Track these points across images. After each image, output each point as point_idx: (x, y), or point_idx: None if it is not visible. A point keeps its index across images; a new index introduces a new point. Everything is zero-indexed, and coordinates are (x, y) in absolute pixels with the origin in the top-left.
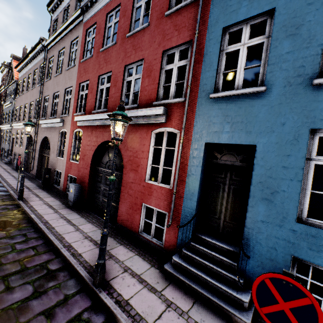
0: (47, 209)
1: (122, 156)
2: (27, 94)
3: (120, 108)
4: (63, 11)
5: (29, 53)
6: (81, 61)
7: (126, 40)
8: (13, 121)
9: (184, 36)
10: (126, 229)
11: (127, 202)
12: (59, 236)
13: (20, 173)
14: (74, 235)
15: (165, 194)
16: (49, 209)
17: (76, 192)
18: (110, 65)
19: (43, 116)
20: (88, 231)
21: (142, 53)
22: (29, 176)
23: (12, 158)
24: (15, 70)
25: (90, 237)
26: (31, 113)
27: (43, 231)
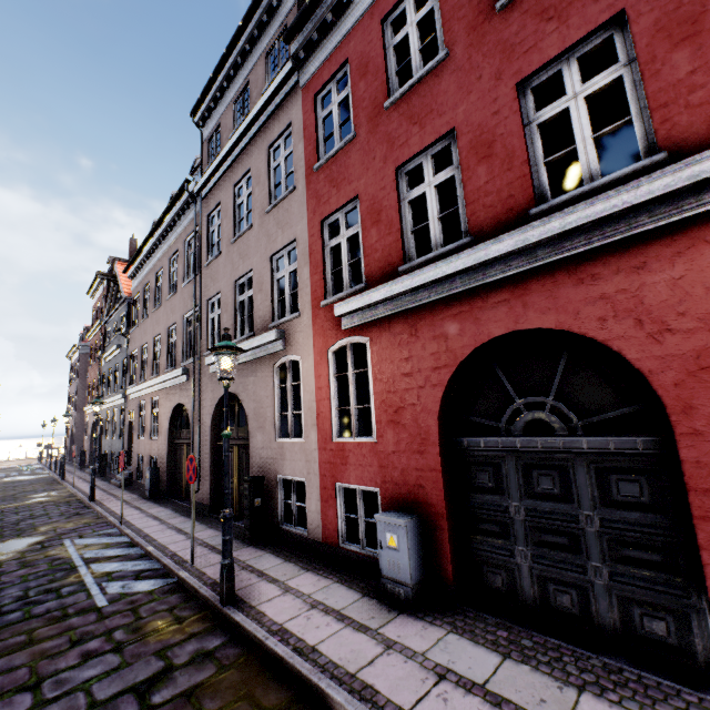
0: (341, 633)
1: (637, 366)
2: (156, 314)
3: None
4: (232, 105)
5: (157, 227)
6: (314, 167)
7: (498, 20)
8: (127, 385)
9: None
10: None
11: None
12: None
13: (167, 506)
14: None
15: None
16: (351, 634)
17: (411, 544)
18: (439, 118)
19: (208, 348)
20: None
21: (605, 1)
22: (189, 510)
23: (134, 470)
24: (122, 280)
25: None
26: (173, 351)
27: None
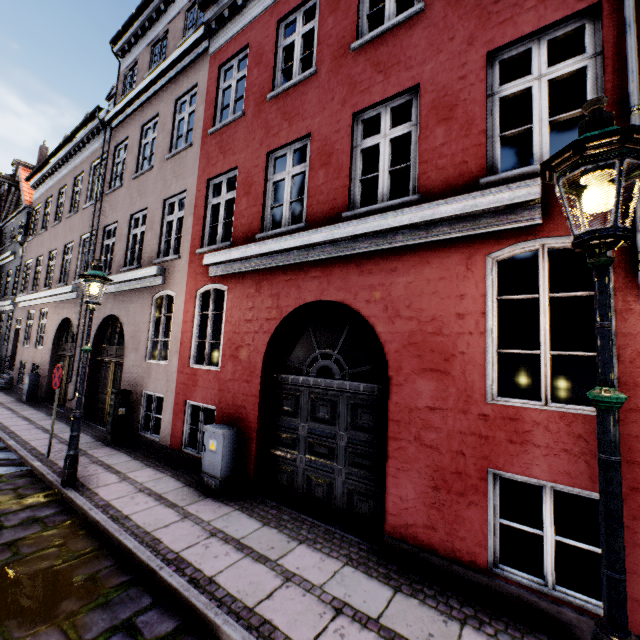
0: (154, 508)
1: (380, 337)
2: (55, 228)
3: (608, 120)
4: (151, 46)
5: (64, 143)
6: (209, 131)
7: (351, 58)
8: (18, 293)
9: (564, 1)
10: (432, 556)
11: (422, 468)
12: (252, 620)
13: (41, 410)
14: (295, 607)
15: (592, 436)
16: (162, 509)
17: (227, 449)
18: (302, 122)
19: None
20: (323, 580)
21: (411, 73)
22: (63, 415)
23: (15, 375)
24: (25, 187)
25: (345, 605)
26: (67, 268)
27: (188, 601)
